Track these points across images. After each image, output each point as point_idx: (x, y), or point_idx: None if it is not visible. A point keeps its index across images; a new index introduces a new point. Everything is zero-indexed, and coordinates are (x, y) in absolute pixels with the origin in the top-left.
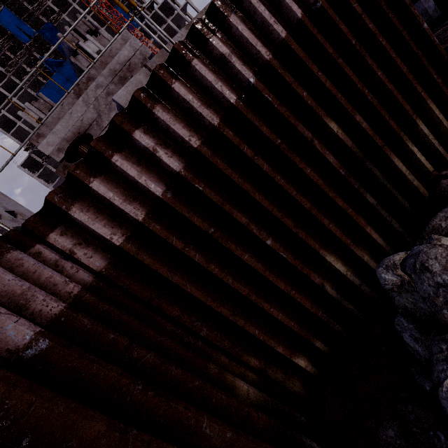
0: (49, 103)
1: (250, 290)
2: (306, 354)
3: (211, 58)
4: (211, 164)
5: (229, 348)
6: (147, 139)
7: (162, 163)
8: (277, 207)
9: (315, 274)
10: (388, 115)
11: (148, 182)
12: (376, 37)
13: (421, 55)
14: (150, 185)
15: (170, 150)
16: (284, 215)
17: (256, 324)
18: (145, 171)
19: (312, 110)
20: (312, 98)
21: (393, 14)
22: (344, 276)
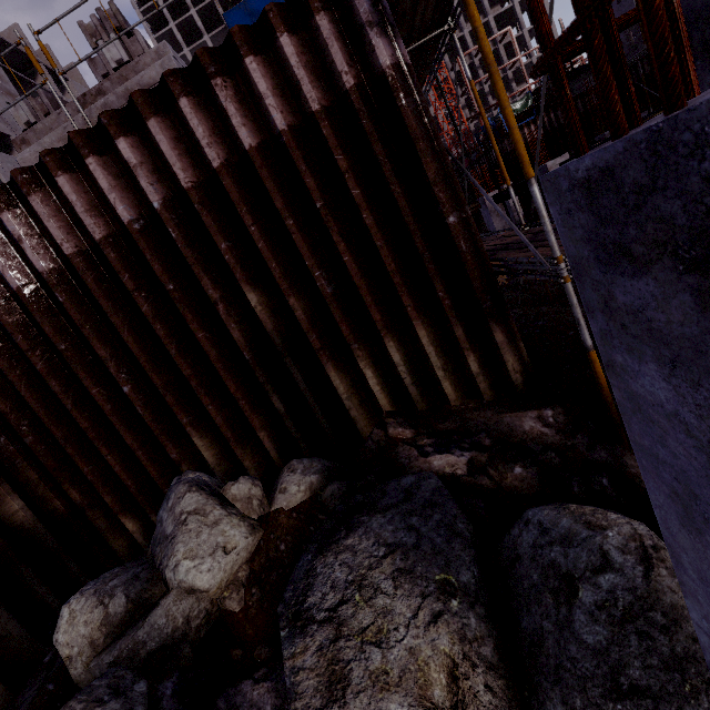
0: (46, 105)
1: (92, 427)
2: (143, 521)
3: (120, 160)
4: (83, 279)
5: (51, 469)
6: (15, 225)
7: (28, 256)
8: (150, 357)
9: (175, 448)
10: (341, 315)
11: (6, 269)
12: (360, 210)
13: (427, 258)
14: (6, 274)
15: (43, 245)
16: (155, 369)
17: (91, 462)
18: (10, 256)
19: (230, 268)
20: (240, 253)
21: (400, 187)
22: (212, 468)
